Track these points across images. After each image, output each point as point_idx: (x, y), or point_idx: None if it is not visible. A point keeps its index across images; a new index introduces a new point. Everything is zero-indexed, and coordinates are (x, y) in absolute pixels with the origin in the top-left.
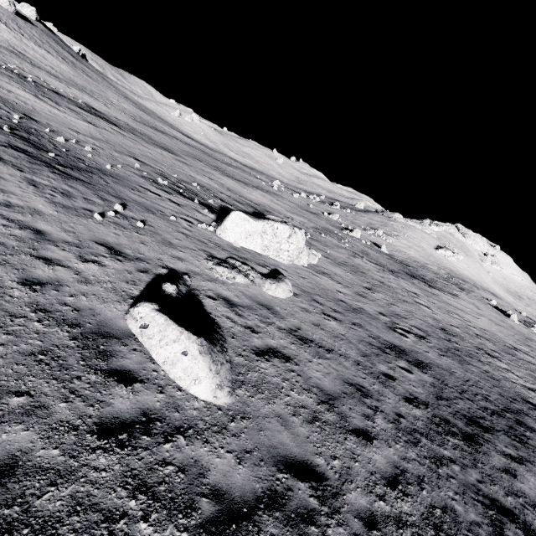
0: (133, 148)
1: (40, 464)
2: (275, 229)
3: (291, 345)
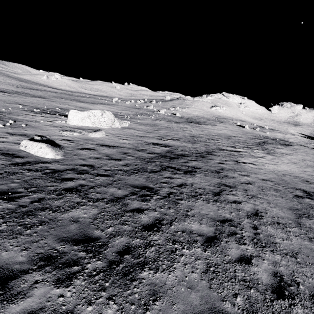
0: (18, 100)
1: None
2: (93, 113)
3: (96, 147)
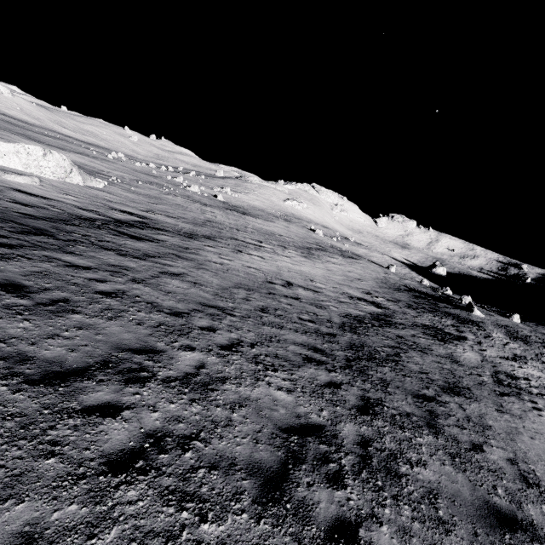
0: None
1: None
2: (28, 149)
3: (4, 189)
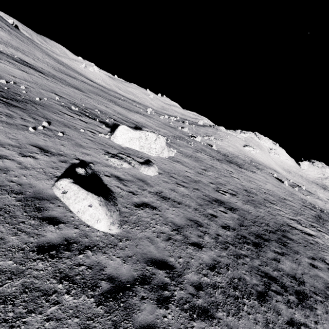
0: (54, 87)
1: (1, 269)
2: (147, 136)
3: (156, 201)
